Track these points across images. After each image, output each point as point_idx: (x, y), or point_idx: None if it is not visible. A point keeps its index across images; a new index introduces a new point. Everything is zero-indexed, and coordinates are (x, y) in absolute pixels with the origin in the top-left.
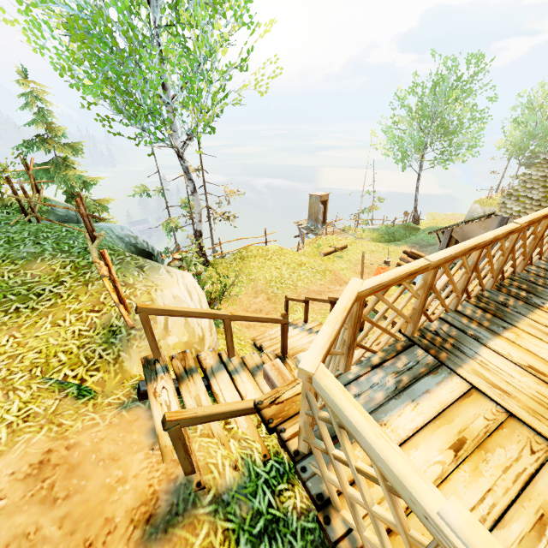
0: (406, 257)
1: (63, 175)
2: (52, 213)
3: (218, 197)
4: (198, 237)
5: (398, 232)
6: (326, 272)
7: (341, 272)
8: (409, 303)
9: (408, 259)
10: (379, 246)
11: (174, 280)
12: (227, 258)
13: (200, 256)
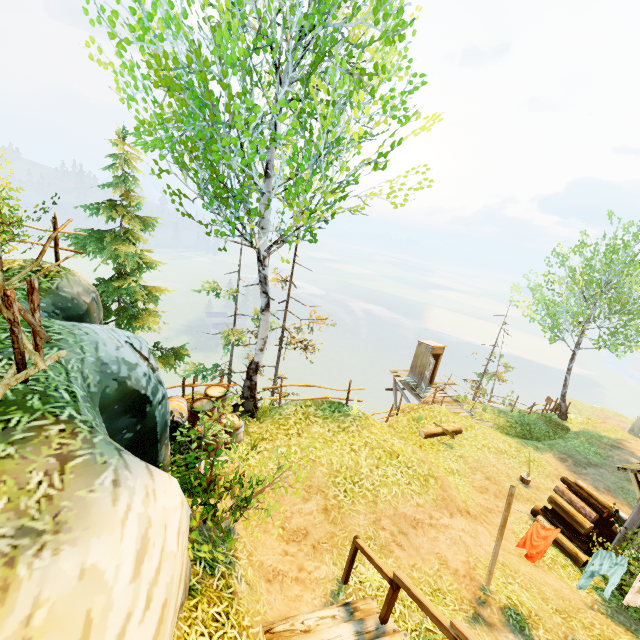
0: (567, 490)
1: (114, 249)
2: (52, 293)
3: (300, 320)
4: (251, 370)
5: (537, 426)
6: (430, 480)
7: (452, 483)
8: (580, 601)
9: (570, 495)
10: (511, 443)
11: (115, 511)
12: (285, 407)
13: (247, 398)
